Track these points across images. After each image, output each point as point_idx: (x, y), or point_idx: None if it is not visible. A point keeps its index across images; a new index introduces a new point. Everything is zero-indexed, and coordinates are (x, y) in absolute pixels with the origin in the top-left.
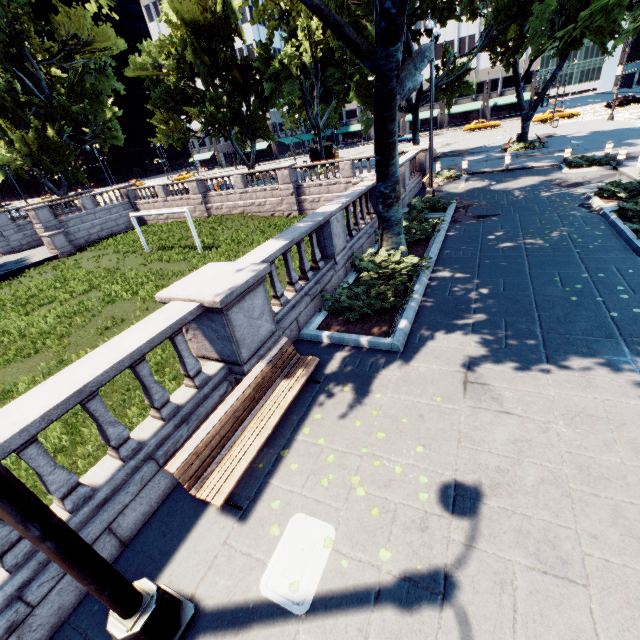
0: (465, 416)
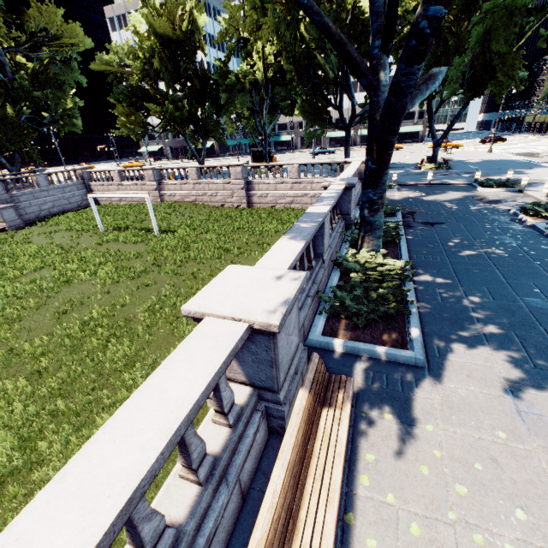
0: (546, 461)
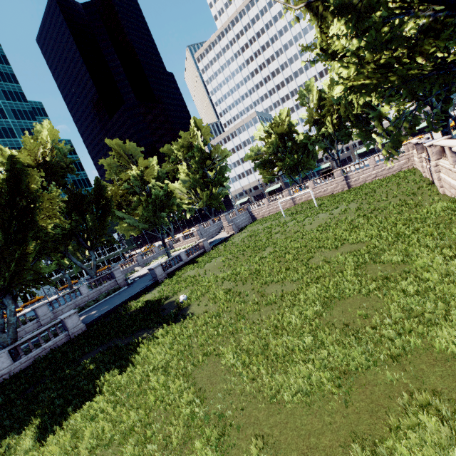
0: None
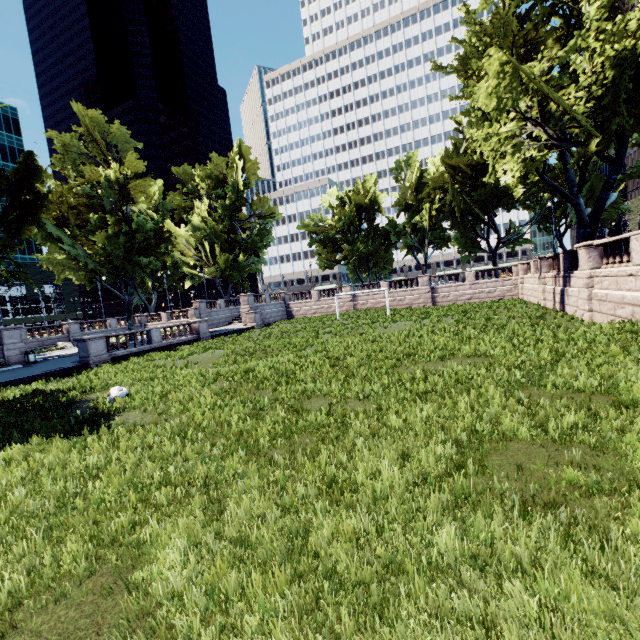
0: None
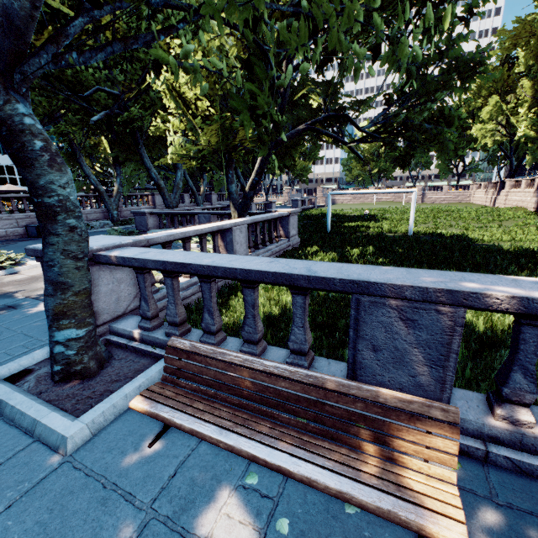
0: None
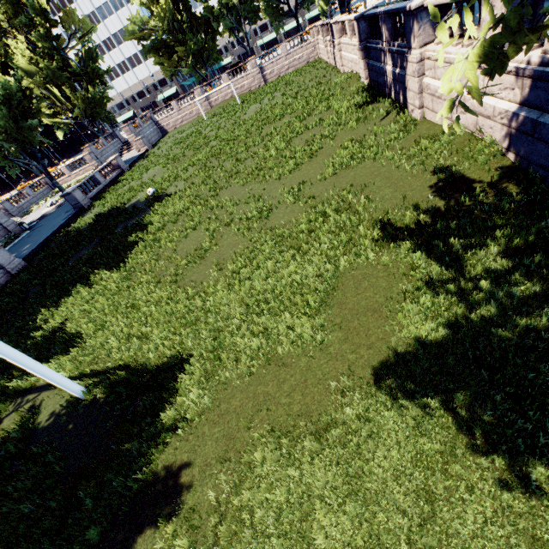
0: None
